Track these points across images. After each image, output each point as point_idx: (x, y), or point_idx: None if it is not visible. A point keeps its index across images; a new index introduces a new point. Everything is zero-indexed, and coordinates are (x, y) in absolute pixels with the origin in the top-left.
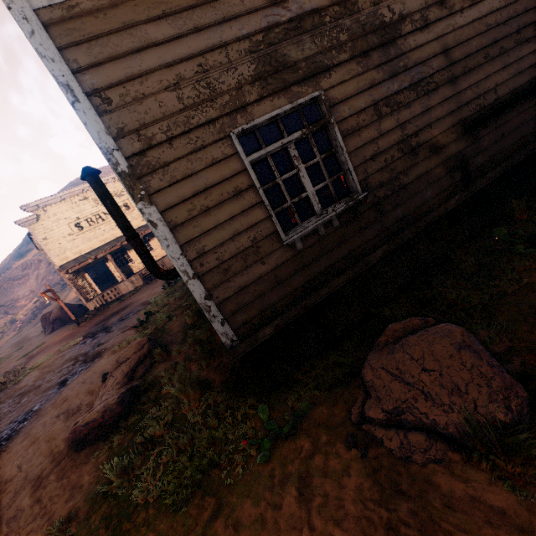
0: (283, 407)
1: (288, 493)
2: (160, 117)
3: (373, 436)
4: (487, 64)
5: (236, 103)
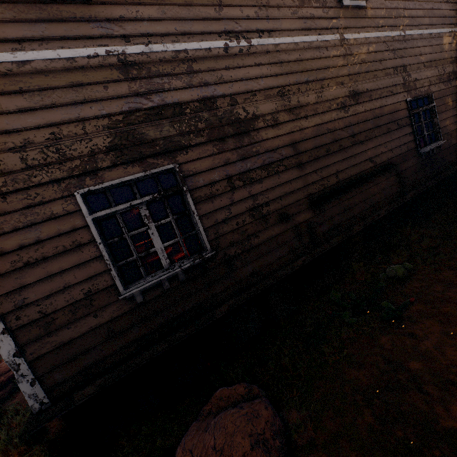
0: None
1: None
2: None
3: None
4: (329, 155)
5: (87, 167)
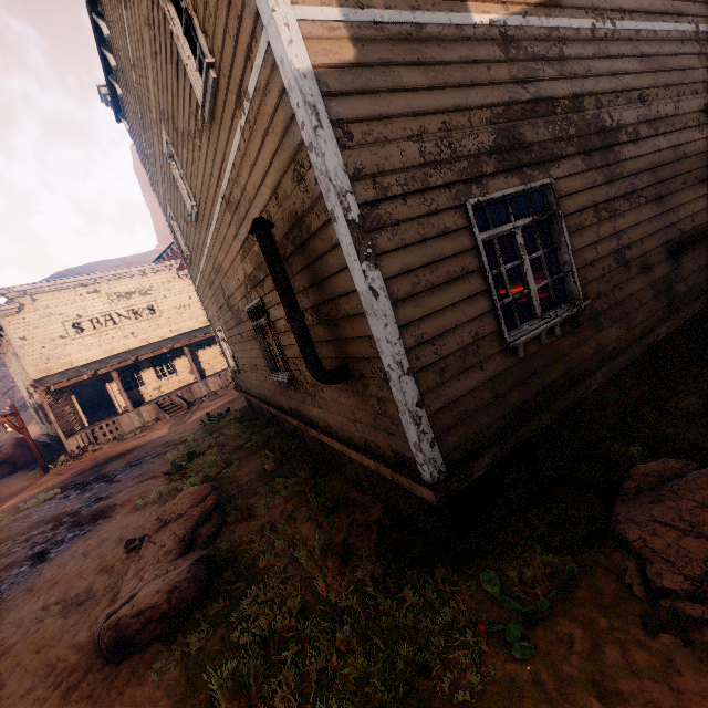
0: (503, 580)
1: (587, 707)
2: (399, 167)
3: (684, 615)
4: (684, 190)
5: (473, 171)
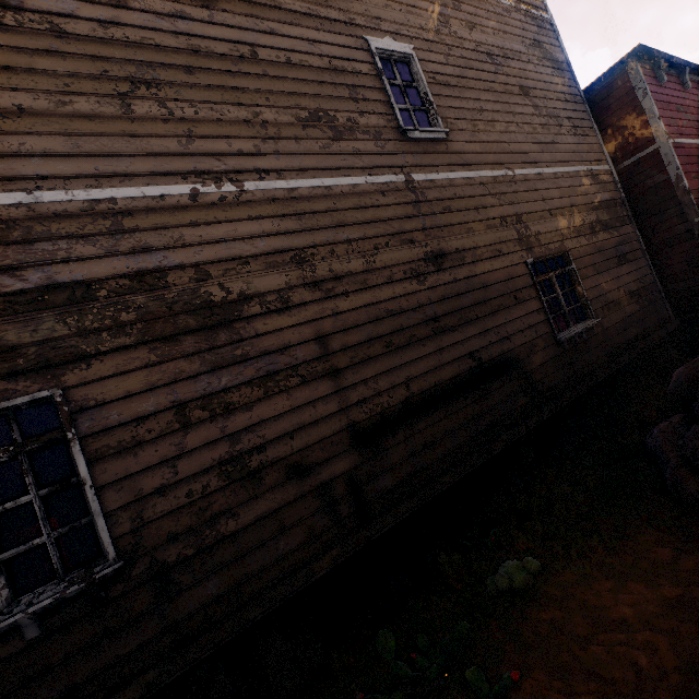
0: None
1: None
2: None
3: None
4: (391, 353)
5: None
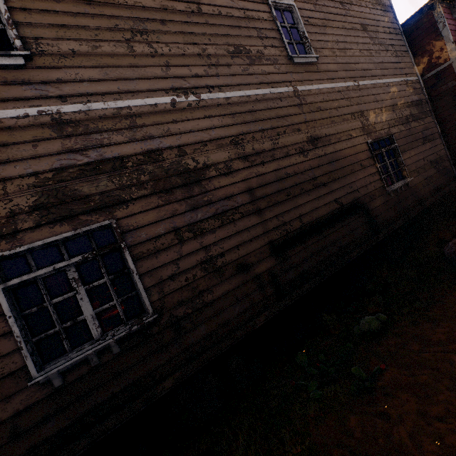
0: None
1: None
2: None
3: None
4: (290, 199)
5: (3, 230)
